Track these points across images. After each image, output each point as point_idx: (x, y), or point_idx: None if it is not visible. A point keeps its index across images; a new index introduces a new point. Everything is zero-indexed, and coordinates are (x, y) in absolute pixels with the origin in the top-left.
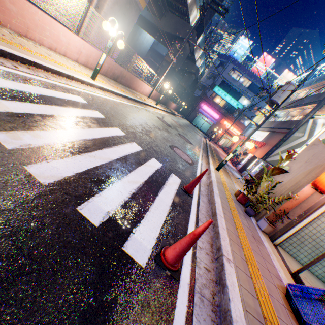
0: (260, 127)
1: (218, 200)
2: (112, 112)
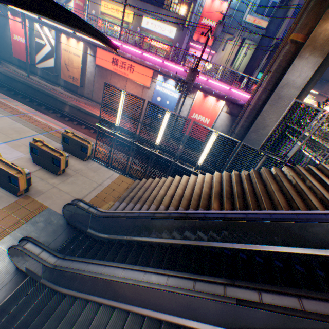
0: None
1: None
2: None
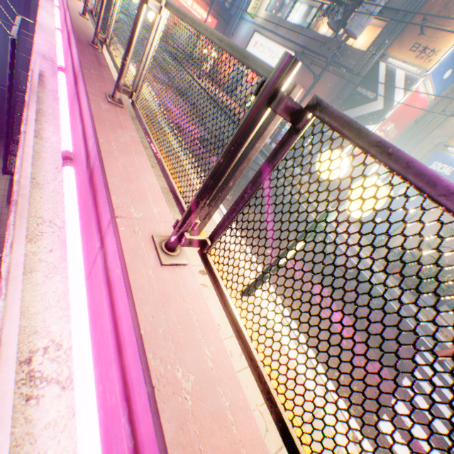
0: (272, 33)
1: (430, 326)
2: (348, 345)
